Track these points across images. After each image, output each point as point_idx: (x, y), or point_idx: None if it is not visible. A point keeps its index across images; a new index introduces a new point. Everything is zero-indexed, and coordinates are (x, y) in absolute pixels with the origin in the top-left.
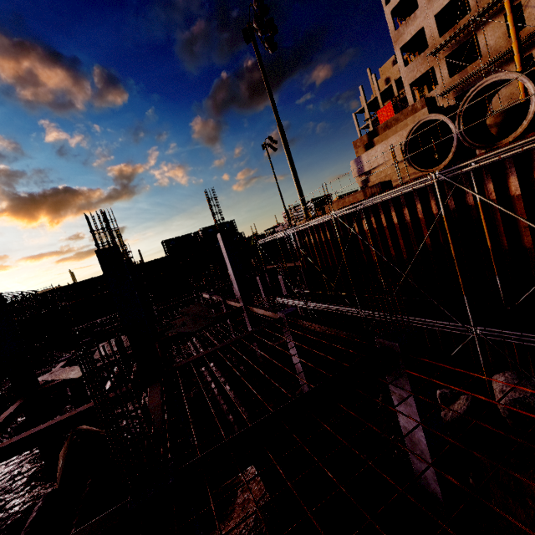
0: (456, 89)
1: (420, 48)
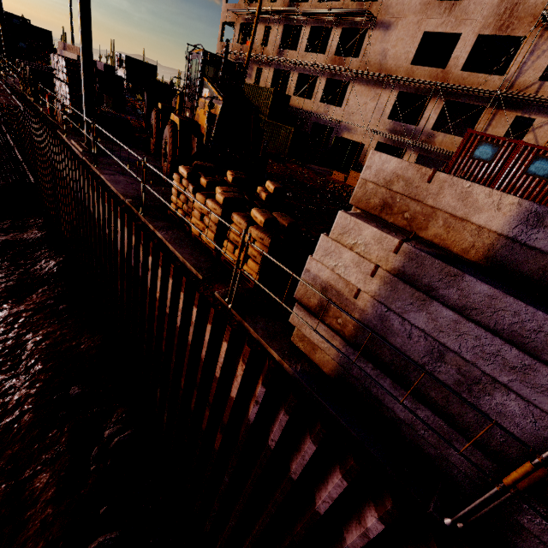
0: (237, 55)
1: None
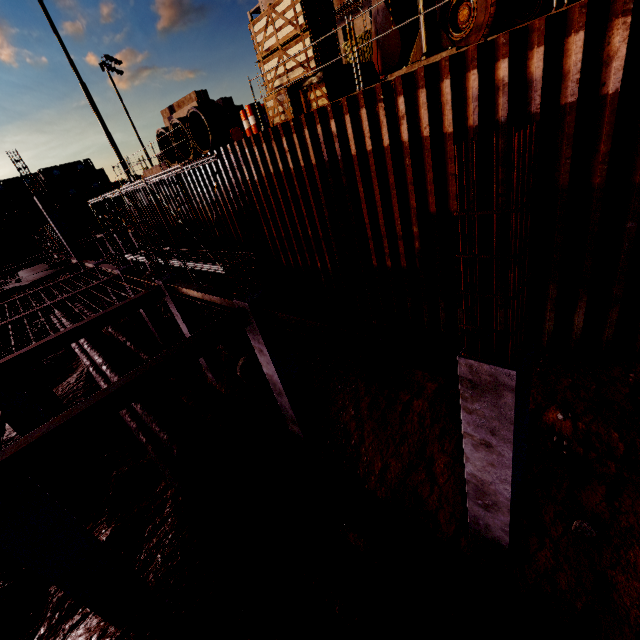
0: None
1: None
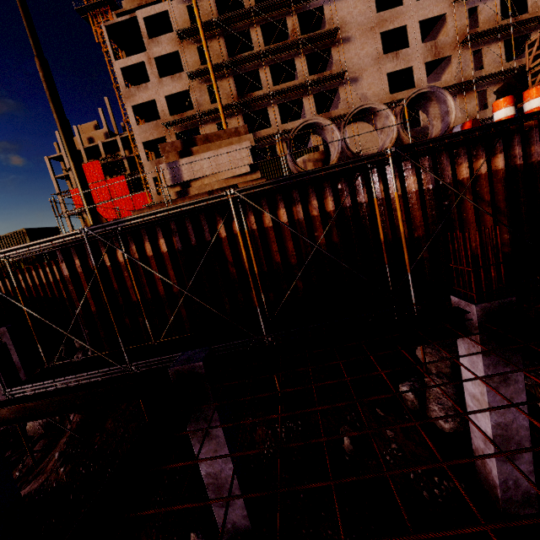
0: None
1: (146, 118)
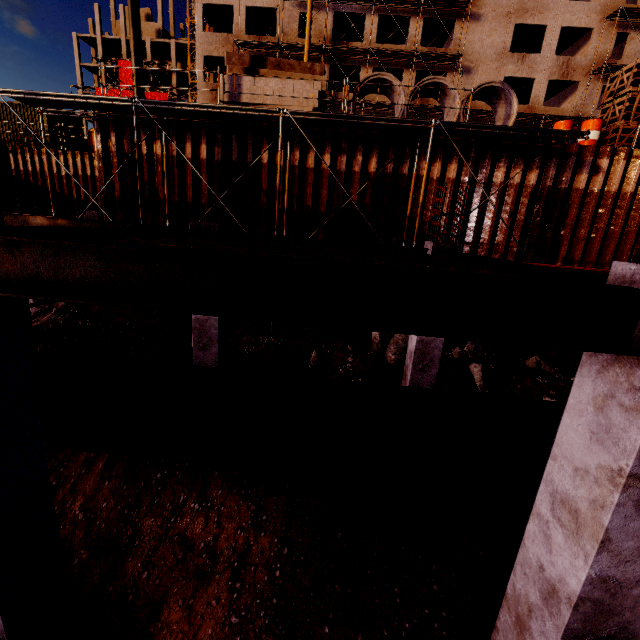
0: None
1: (216, 27)
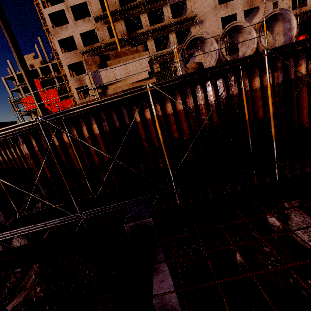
0: None
1: (68, 49)
